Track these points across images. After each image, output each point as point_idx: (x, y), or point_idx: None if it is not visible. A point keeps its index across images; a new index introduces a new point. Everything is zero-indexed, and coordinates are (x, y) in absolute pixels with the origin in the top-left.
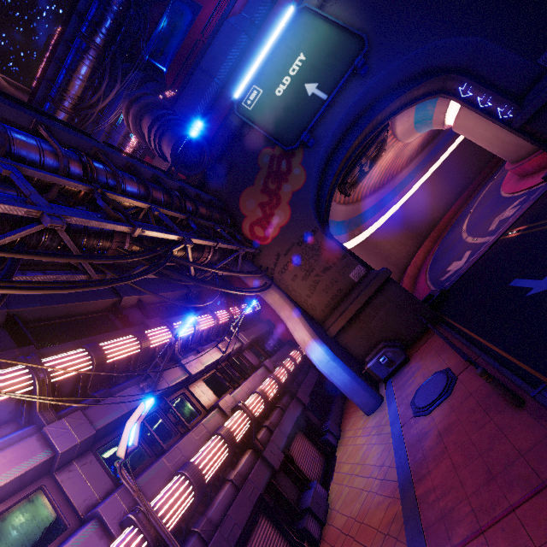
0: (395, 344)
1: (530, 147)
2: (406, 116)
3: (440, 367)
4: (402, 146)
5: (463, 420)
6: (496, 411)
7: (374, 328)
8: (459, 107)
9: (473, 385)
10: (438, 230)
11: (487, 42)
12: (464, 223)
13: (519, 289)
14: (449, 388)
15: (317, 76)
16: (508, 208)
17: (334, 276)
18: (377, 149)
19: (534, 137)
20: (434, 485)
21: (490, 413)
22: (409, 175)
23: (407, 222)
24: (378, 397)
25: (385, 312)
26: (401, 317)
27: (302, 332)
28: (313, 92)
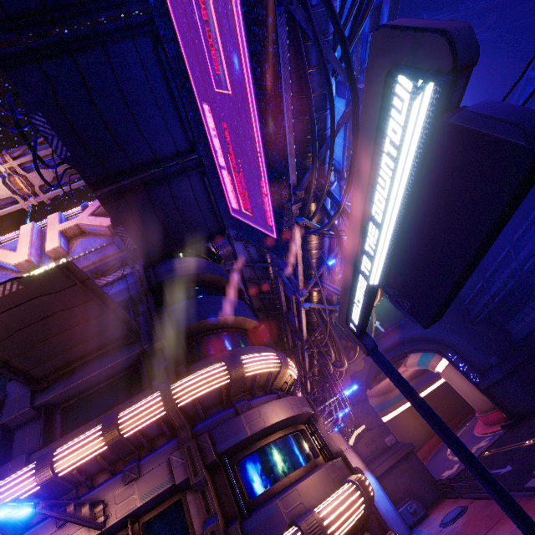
0: (417, 500)
1: (491, 404)
2: (416, 355)
3: (455, 508)
4: (402, 371)
5: (475, 514)
6: (490, 505)
7: (400, 486)
8: (447, 363)
9: (477, 504)
10: (423, 452)
11: (464, 341)
12: (447, 450)
13: (494, 473)
14: (464, 509)
15: (380, 319)
16: (482, 442)
17: (374, 436)
18: (394, 366)
19: (492, 398)
20: (466, 533)
21: (488, 506)
22: (401, 394)
23: (398, 433)
24: (410, 532)
25: (408, 476)
26: (419, 484)
27: (358, 463)
28: (376, 325)
